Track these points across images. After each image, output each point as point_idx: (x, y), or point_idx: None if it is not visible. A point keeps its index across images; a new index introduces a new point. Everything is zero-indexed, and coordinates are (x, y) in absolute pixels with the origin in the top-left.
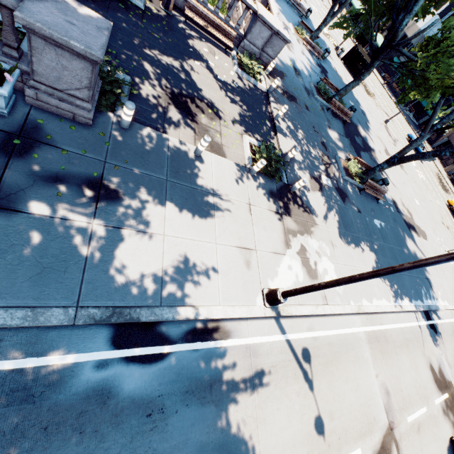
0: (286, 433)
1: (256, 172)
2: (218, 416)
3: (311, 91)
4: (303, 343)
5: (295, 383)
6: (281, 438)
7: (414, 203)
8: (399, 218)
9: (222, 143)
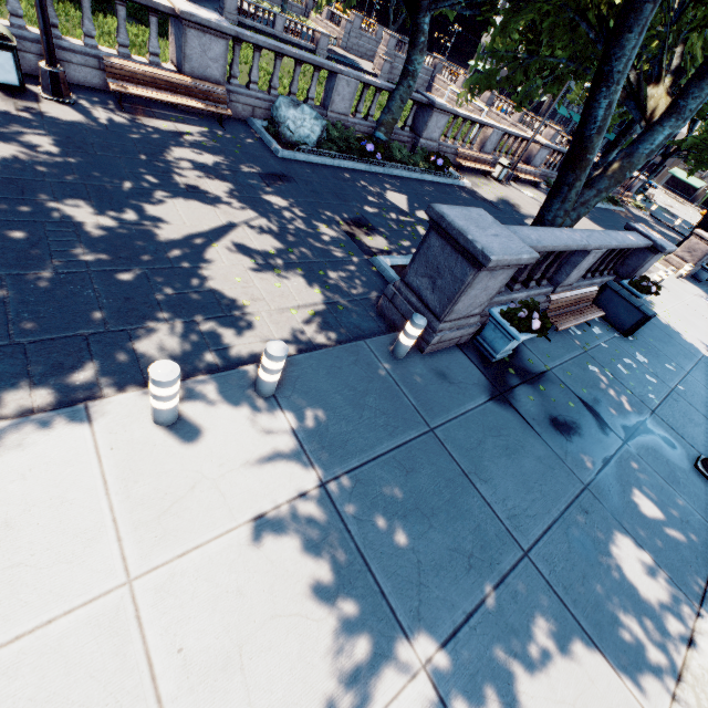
0: None
1: None
2: None
3: None
4: None
5: None
6: None
7: None
8: None
9: None
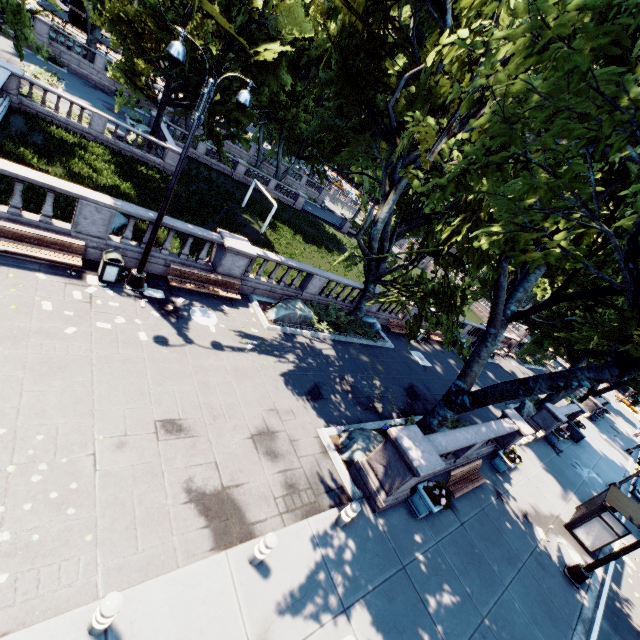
0: None
1: None
2: None
3: None
4: None
5: None
6: None
7: None
8: None
9: None
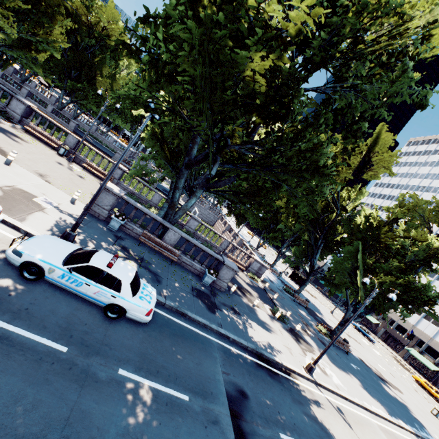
0: (346, 438)
1: (276, 319)
2: (308, 407)
3: (281, 290)
4: (335, 404)
5: (340, 419)
6: (344, 438)
7: (379, 367)
8: (370, 370)
9: (258, 305)
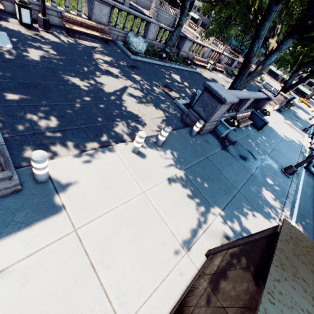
0: None
1: None
2: None
3: None
4: None
5: None
6: None
7: None
8: None
9: None
